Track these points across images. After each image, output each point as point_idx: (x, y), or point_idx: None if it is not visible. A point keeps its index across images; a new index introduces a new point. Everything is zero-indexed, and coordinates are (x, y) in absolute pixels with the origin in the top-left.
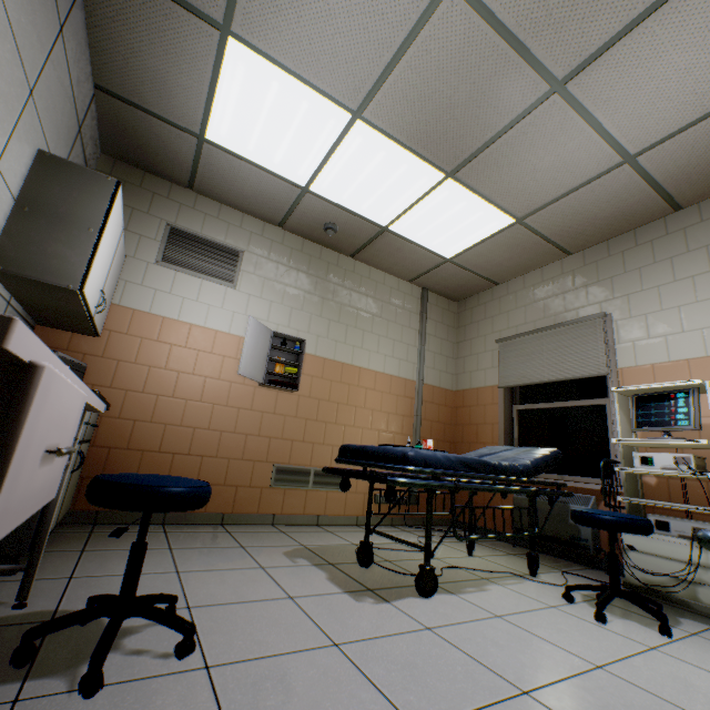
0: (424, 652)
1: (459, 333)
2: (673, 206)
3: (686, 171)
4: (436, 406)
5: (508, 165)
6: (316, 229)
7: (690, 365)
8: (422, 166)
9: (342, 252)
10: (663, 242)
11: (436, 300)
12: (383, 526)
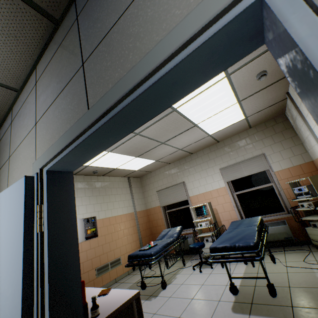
0: (172, 303)
1: (143, 188)
2: (191, 153)
3: (192, 149)
4: (142, 218)
5: (153, 153)
6: (89, 172)
7: (204, 194)
8: (129, 156)
9: (98, 175)
10: (191, 162)
11: (133, 179)
12: (137, 269)
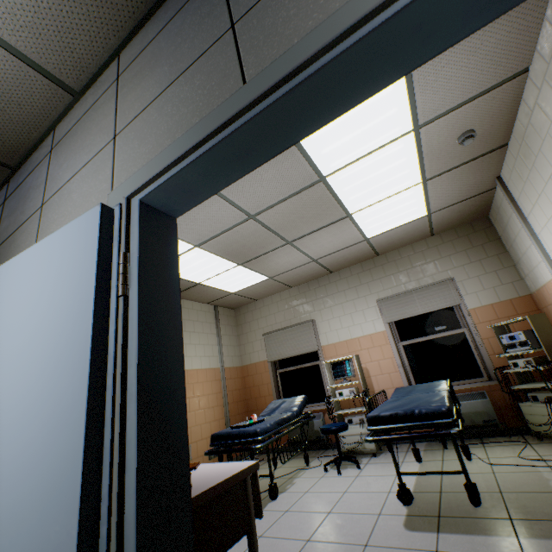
0: (292, 519)
1: (239, 329)
2: (330, 272)
3: (333, 263)
4: (233, 380)
5: (268, 262)
6: None
7: (347, 343)
8: (227, 262)
9: None
10: (329, 286)
11: (223, 311)
12: None
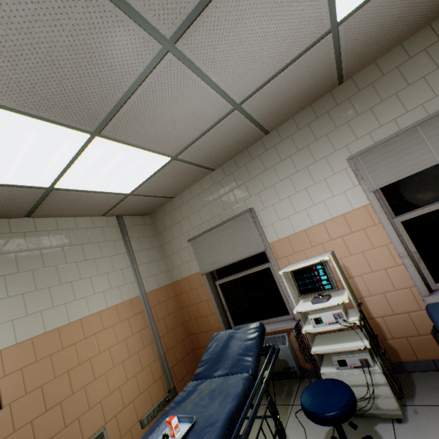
0: None
1: (160, 238)
2: (265, 132)
3: (269, 111)
4: (163, 304)
5: (149, 119)
6: None
7: (307, 233)
8: (57, 130)
9: (12, 216)
10: (266, 156)
11: (132, 220)
12: None
